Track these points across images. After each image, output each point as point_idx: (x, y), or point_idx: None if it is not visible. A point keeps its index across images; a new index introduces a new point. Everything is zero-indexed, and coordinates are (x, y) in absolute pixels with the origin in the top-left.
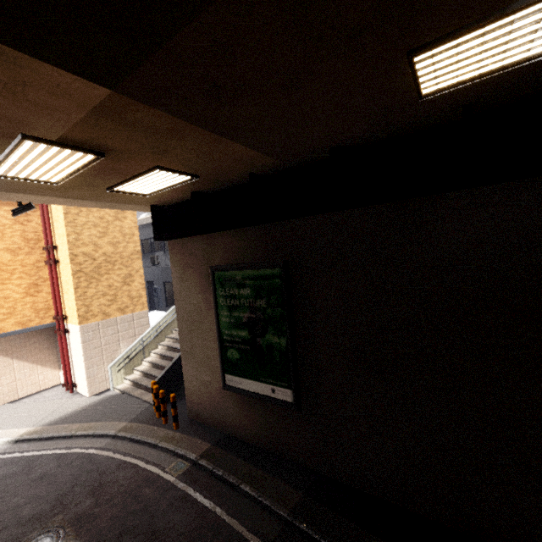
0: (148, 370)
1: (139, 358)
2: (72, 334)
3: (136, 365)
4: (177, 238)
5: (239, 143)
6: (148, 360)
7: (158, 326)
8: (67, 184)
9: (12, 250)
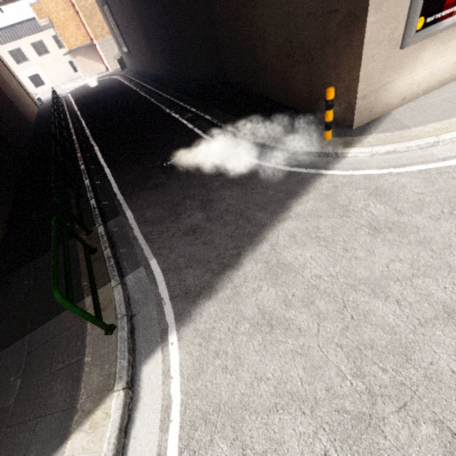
0: None
1: None
2: (97, 46)
3: None
4: None
5: None
6: None
7: None
8: None
9: (63, 9)
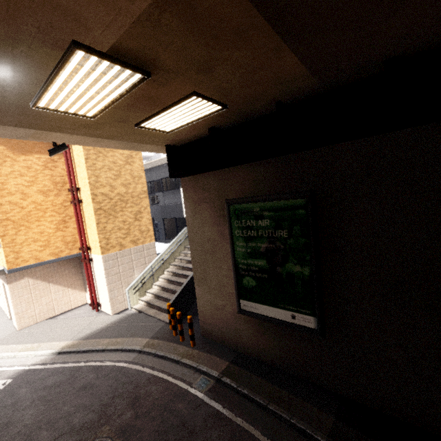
0: (159, 293)
1: (149, 282)
2: (95, 262)
3: (148, 288)
4: (191, 175)
5: (295, 53)
6: (157, 284)
7: (164, 255)
8: (101, 119)
9: (44, 192)
